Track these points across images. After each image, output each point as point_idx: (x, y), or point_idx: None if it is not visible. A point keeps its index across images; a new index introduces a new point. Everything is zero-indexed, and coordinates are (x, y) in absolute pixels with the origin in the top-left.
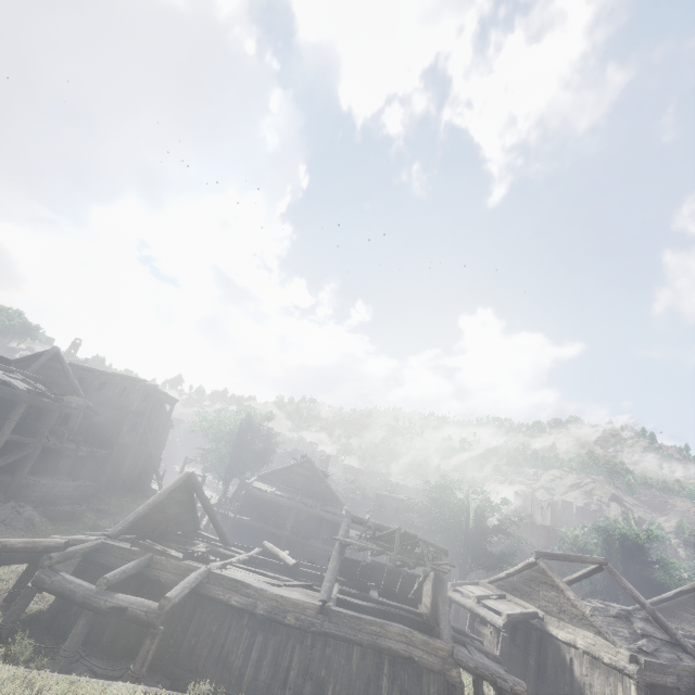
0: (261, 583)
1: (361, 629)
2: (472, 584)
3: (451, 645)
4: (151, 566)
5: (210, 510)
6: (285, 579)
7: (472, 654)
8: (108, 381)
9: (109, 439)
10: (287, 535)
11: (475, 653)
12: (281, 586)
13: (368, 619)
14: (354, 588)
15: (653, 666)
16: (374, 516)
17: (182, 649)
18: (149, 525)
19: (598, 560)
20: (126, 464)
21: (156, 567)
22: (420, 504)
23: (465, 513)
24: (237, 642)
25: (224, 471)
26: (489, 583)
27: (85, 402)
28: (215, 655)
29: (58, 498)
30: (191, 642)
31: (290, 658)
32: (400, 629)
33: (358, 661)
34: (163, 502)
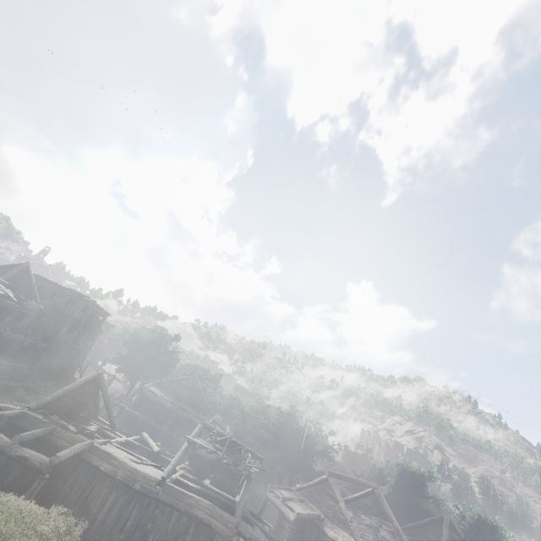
0: (125, 459)
1: (182, 500)
2: (286, 489)
3: (238, 521)
4: (53, 434)
5: (107, 402)
6: (144, 459)
7: (254, 530)
8: (60, 292)
9: (50, 335)
10: (164, 431)
11: (256, 530)
12: (139, 463)
13: (189, 494)
14: (196, 475)
15: None
16: (237, 428)
17: (60, 495)
18: (59, 405)
19: (372, 485)
20: (58, 356)
21: (57, 435)
22: (270, 424)
23: (301, 436)
24: (98, 496)
25: (132, 374)
26: (297, 490)
27: (39, 306)
28: (81, 502)
29: (0, 374)
30: (67, 490)
31: (130, 512)
32: (208, 504)
33: (175, 522)
34: (75, 390)
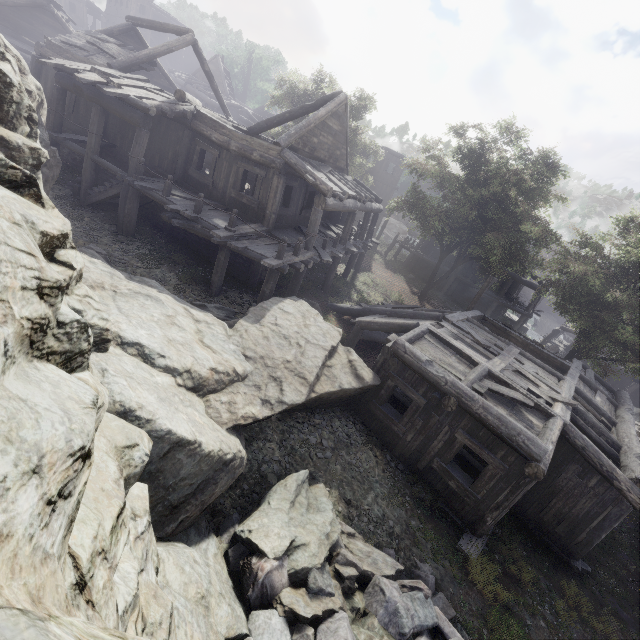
0: None
1: None
2: None
3: None
4: None
5: None
6: None
7: None
8: None
9: None
10: None
11: None
12: None
13: None
14: None
15: (53, 46)
16: None
17: None
18: None
19: (179, 29)
20: None
21: None
22: None
23: None
24: None
25: None
26: None
27: None
28: None
29: None
30: None
31: None
32: None
33: None
34: None
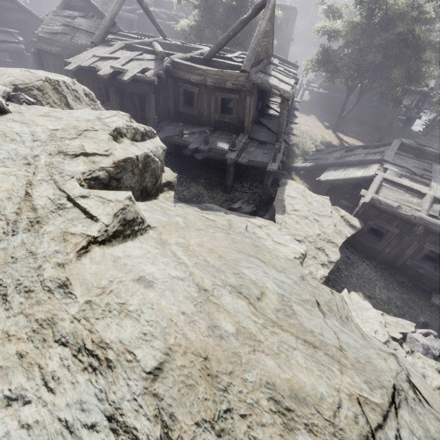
0: None
1: None
2: None
3: None
4: None
5: None
6: None
7: None
8: None
9: None
10: None
11: None
12: None
13: None
14: None
15: (43, 40)
16: None
17: None
18: None
19: None
20: None
21: None
22: None
23: None
24: None
25: None
26: None
27: None
28: None
29: None
30: None
31: None
32: None
33: None
34: None
